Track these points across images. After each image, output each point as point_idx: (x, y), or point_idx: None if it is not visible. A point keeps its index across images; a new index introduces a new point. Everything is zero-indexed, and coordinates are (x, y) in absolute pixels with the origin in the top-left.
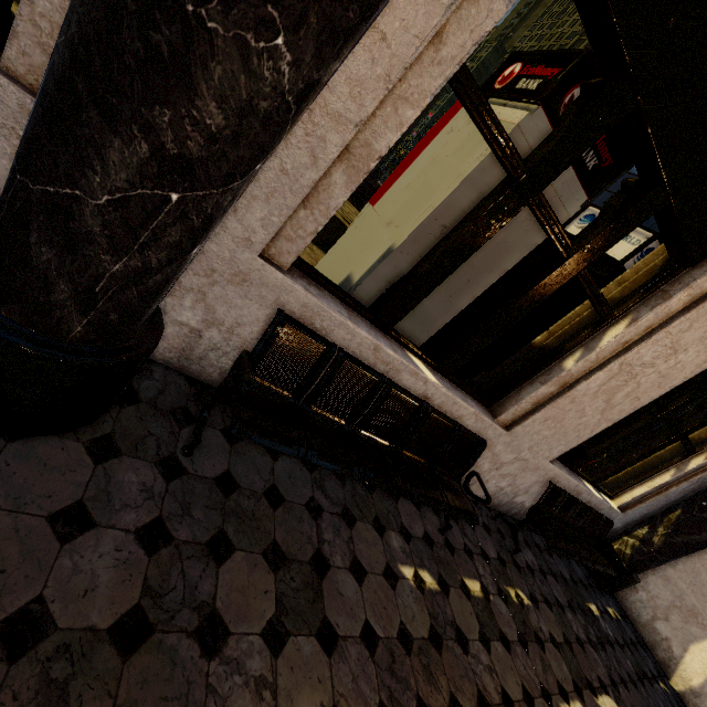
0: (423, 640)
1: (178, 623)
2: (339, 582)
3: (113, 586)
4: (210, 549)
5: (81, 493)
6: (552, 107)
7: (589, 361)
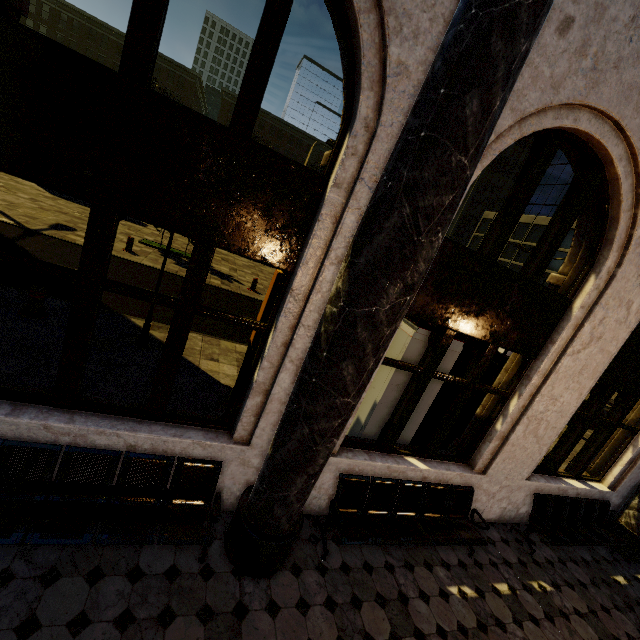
0: (474, 628)
1: None
2: (416, 606)
3: (327, 629)
4: (353, 604)
5: (299, 593)
6: (425, 324)
7: (508, 422)
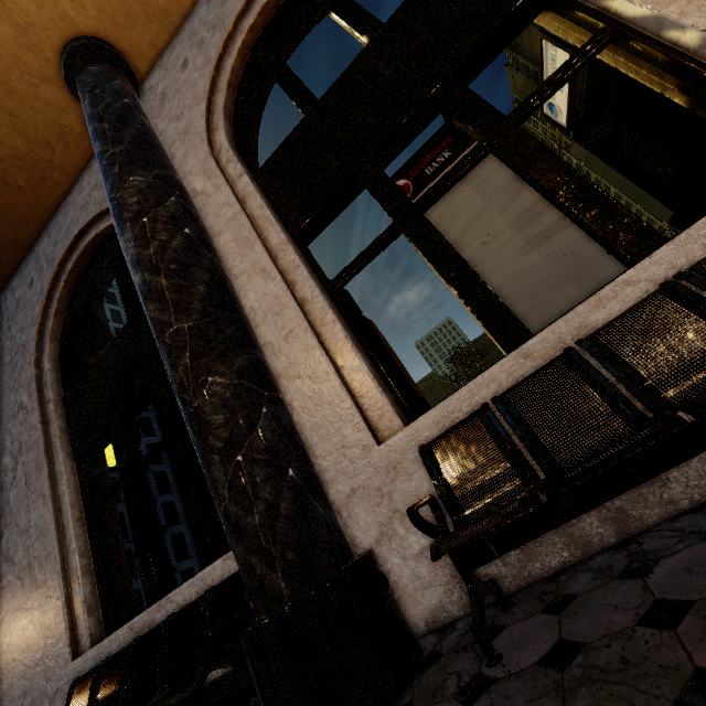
0: None
1: None
2: None
3: None
4: None
5: None
6: None
7: (686, 8)
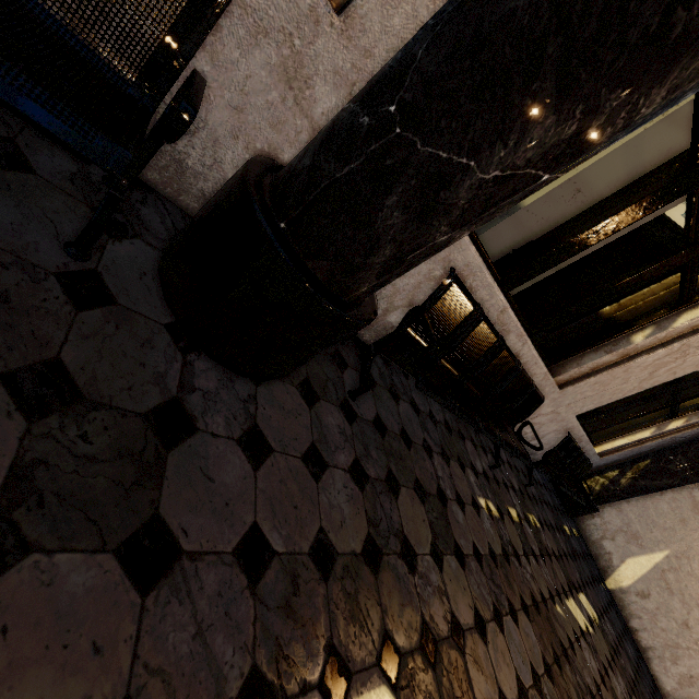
0: (500, 556)
1: (391, 547)
2: (454, 512)
3: (352, 518)
4: (388, 485)
5: (310, 435)
6: None
7: (657, 339)
